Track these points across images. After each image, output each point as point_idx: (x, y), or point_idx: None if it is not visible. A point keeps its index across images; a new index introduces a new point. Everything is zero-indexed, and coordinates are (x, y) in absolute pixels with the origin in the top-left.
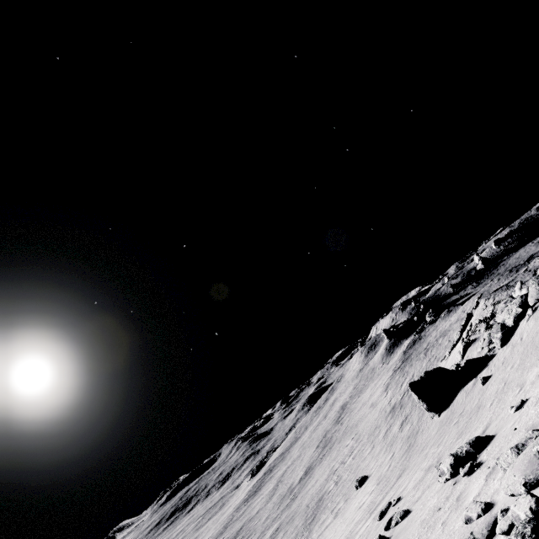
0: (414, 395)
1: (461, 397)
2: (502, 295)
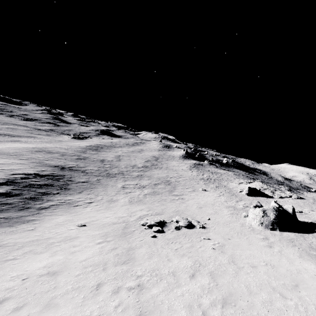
0: (247, 189)
1: (262, 198)
2: (271, 187)
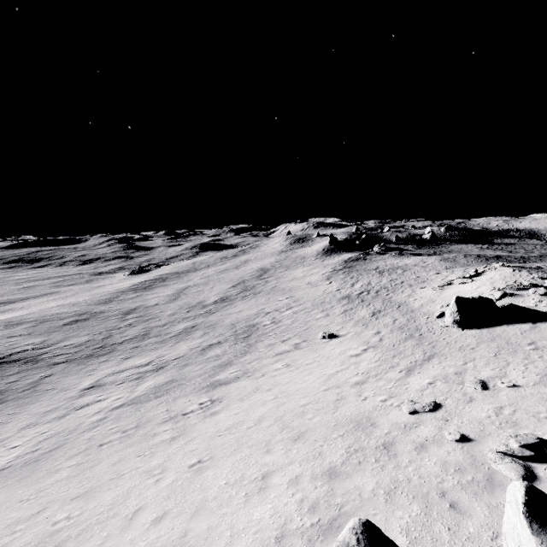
0: (455, 307)
1: (513, 331)
2: (544, 275)
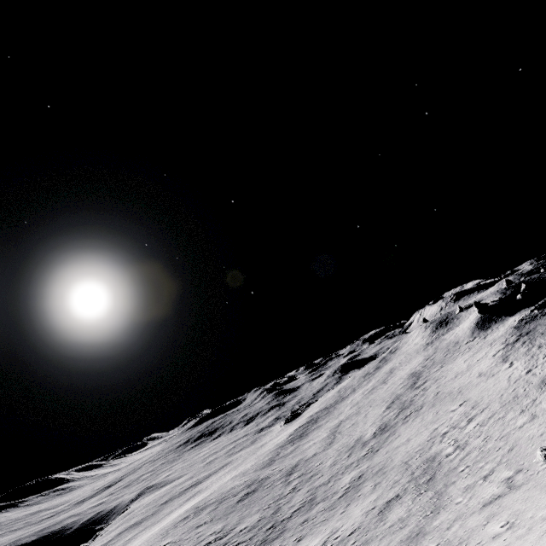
0: None
1: None
2: None
